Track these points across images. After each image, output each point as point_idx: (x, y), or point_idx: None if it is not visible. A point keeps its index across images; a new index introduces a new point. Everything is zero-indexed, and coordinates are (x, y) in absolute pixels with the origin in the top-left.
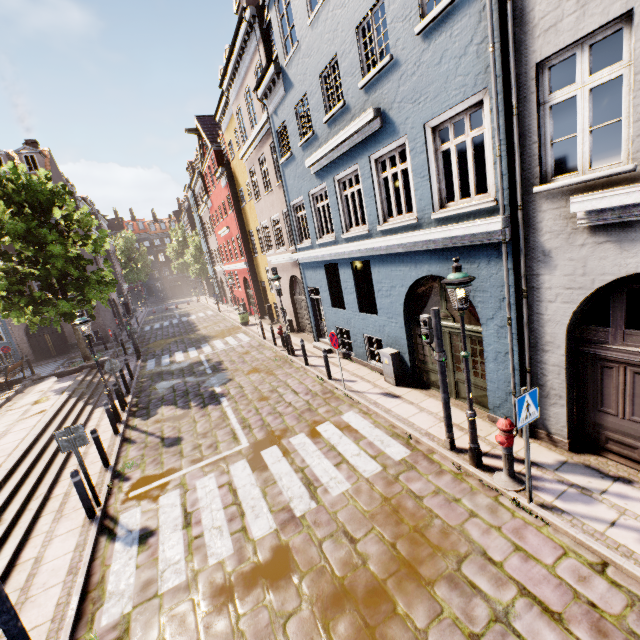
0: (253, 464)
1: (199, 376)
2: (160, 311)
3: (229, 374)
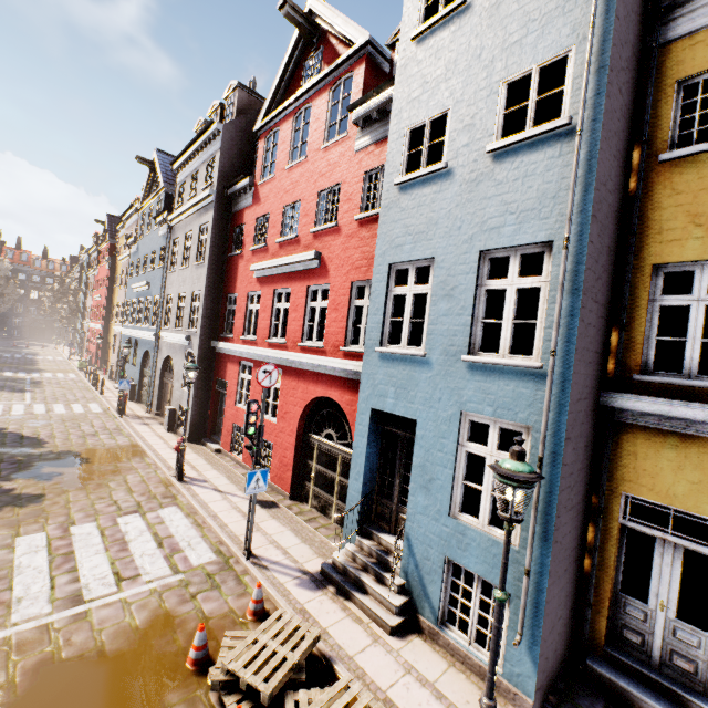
0: (27, 405)
1: (19, 383)
2: (6, 345)
3: (42, 386)
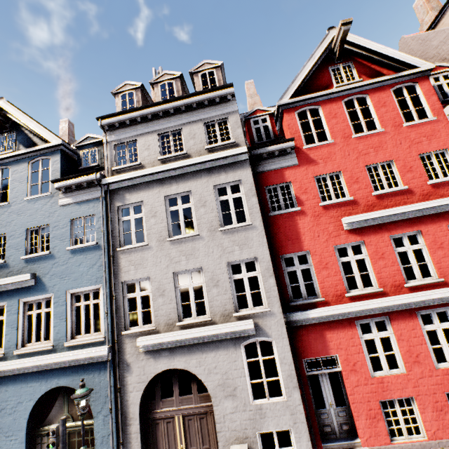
0: None
1: None
2: None
3: None
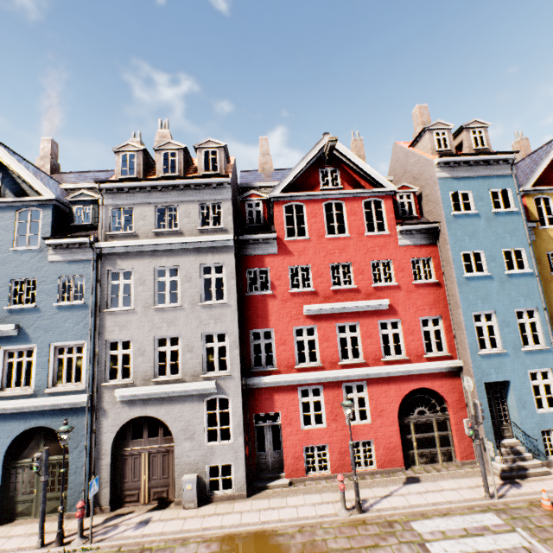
0: None
1: None
2: None
3: None
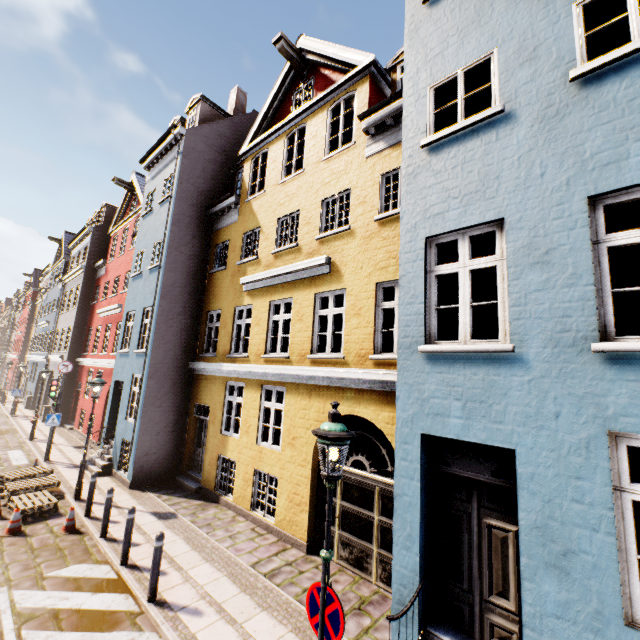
0: None
1: None
2: None
3: None
